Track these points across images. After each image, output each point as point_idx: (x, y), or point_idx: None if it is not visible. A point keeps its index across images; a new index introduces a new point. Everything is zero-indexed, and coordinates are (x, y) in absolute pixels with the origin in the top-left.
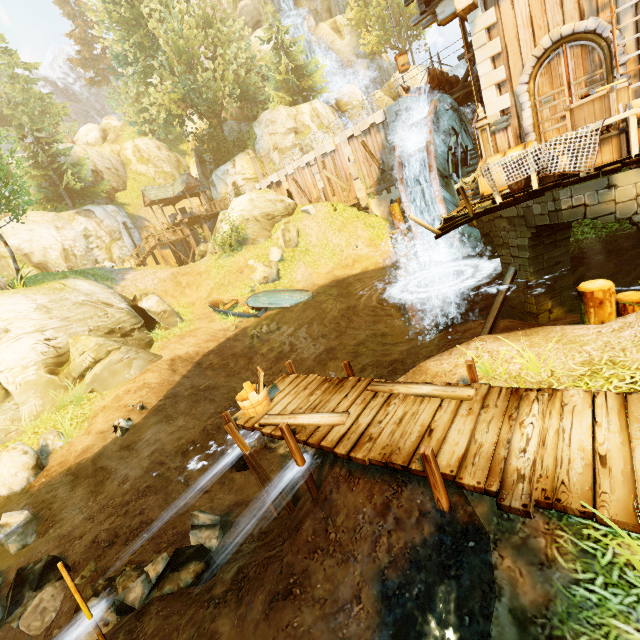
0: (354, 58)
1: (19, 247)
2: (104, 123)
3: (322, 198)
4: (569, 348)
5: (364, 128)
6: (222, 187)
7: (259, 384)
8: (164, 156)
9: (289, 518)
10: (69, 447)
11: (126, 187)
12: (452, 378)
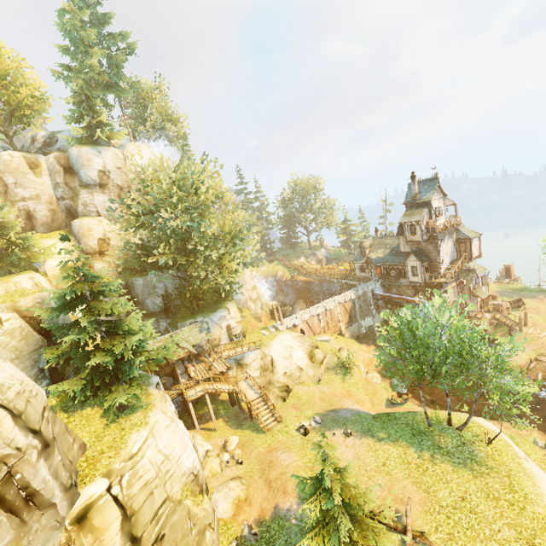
0: None
1: (192, 467)
2: None
3: (322, 332)
4: (519, 354)
5: (347, 300)
6: (216, 330)
7: (529, 378)
8: None
9: (545, 401)
10: (540, 439)
11: None
12: (525, 363)
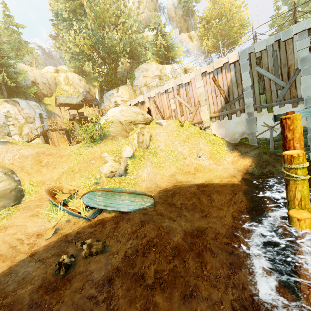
0: (197, 52)
1: None
2: (59, 67)
3: (172, 116)
4: None
5: (217, 66)
6: (107, 103)
7: None
8: (82, 84)
9: None
10: None
11: (52, 95)
12: None
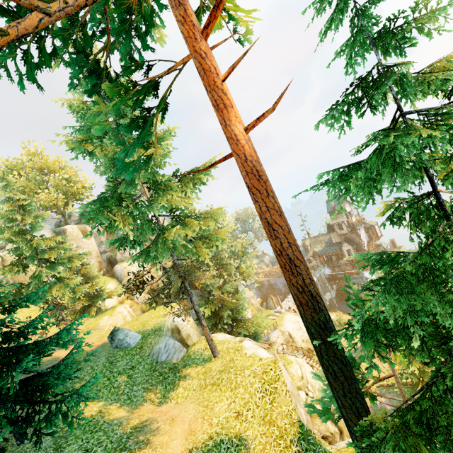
0: None
1: None
2: None
3: None
4: None
5: None
6: None
7: None
8: None
9: None
10: None
11: None
12: None
